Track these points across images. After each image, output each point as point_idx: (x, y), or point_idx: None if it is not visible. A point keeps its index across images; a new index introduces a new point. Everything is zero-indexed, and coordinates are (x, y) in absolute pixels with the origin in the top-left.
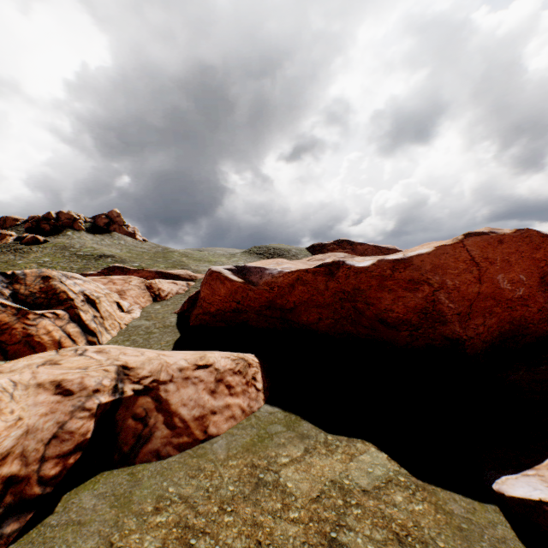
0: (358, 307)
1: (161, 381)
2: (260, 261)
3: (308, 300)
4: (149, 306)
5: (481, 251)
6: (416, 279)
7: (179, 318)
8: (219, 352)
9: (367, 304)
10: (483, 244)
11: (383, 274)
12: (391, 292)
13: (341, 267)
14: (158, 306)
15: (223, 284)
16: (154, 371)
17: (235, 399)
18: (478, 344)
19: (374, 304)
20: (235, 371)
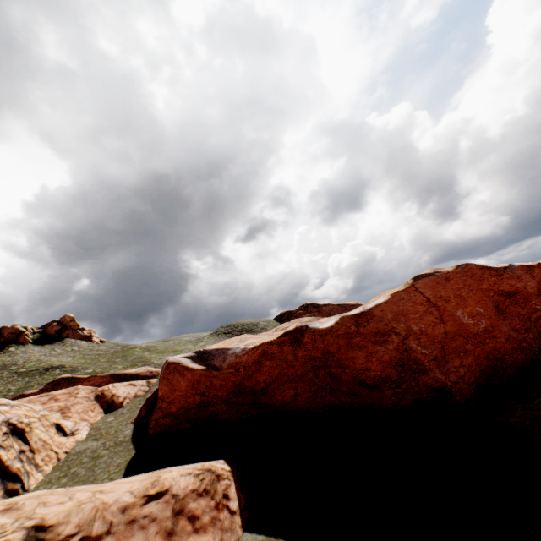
0: (333, 373)
1: (93, 537)
2: (222, 341)
3: (279, 375)
4: (100, 420)
5: (433, 291)
6: (382, 330)
7: (135, 428)
8: (179, 467)
9: (342, 367)
10: (433, 284)
11: (348, 331)
12: (362, 349)
13: (305, 332)
14: (112, 417)
15: (182, 376)
16: (84, 522)
17: (201, 537)
18: (465, 388)
19: (348, 365)
20: (199, 491)
